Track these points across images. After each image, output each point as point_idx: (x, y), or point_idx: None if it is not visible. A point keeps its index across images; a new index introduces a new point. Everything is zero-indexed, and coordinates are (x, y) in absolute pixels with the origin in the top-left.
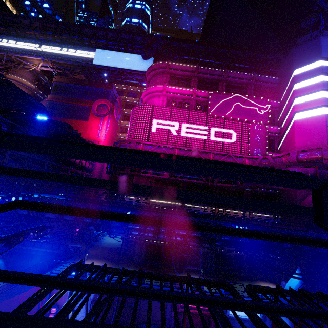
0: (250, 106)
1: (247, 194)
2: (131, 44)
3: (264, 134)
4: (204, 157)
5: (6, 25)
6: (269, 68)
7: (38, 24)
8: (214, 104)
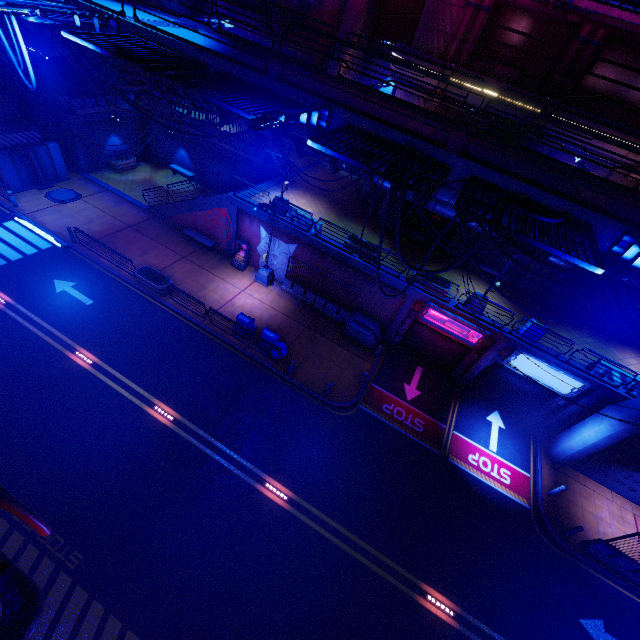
0: None
1: None
2: None
3: None
4: None
5: None
6: None
7: None
8: None
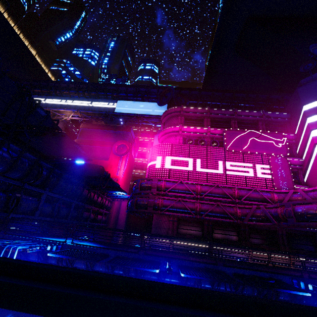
0: (266, 140)
1: (281, 233)
2: (147, 95)
3: (286, 166)
4: (228, 193)
5: (49, 89)
6: (274, 105)
7: (73, 86)
8: (230, 140)
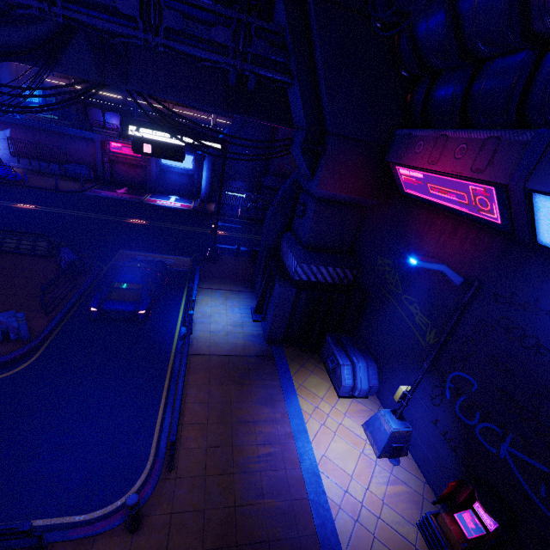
0: None
1: None
2: None
3: None
4: None
5: None
6: None
7: None
8: None
